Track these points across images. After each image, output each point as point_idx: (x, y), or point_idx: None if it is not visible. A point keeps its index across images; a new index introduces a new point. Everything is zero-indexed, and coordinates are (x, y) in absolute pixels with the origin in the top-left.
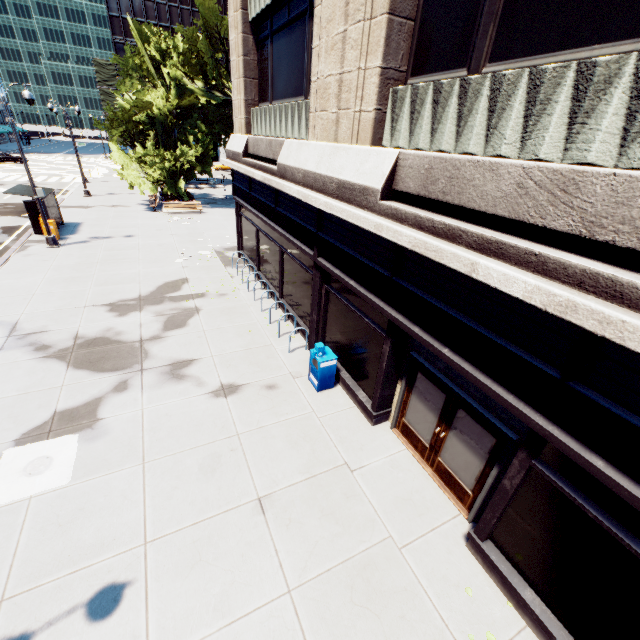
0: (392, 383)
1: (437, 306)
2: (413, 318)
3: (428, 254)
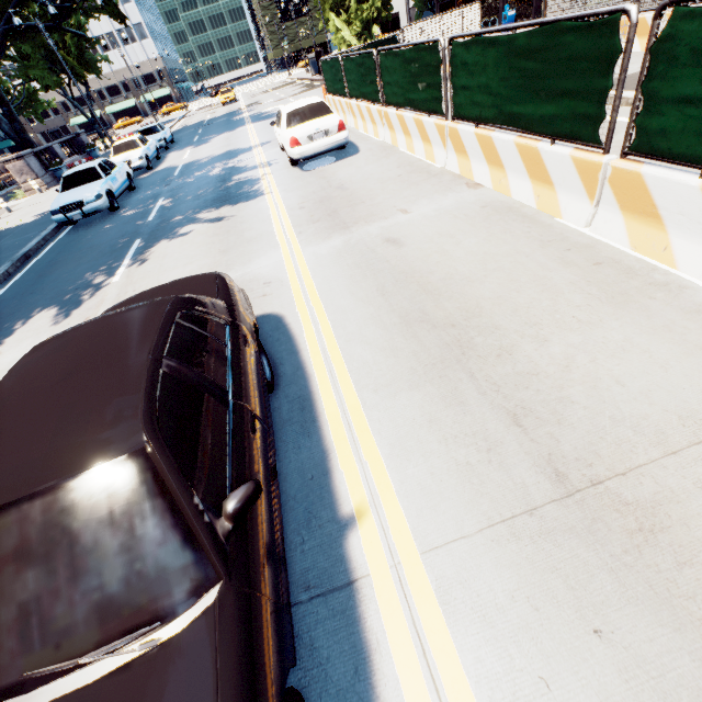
0: None
1: None
2: None
3: None
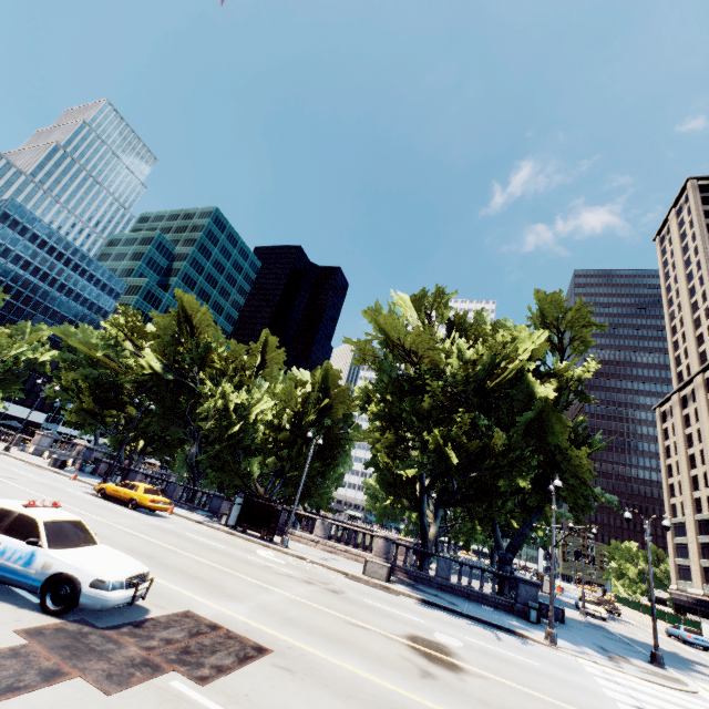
0: None
1: None
2: None
3: (706, 599)
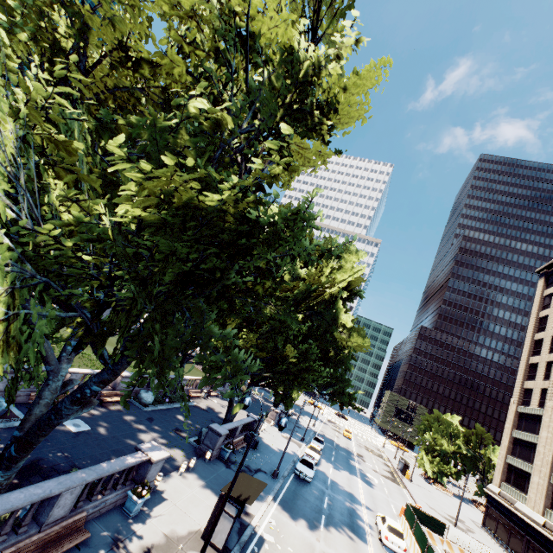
0: None
1: (552, 549)
2: (549, 552)
3: (548, 536)
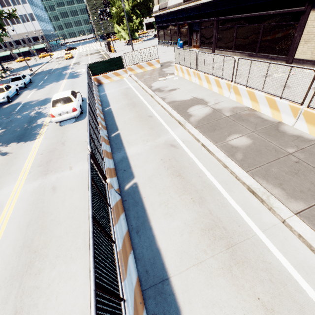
0: (190, 38)
1: (190, 15)
2: (189, 20)
3: (187, 6)
